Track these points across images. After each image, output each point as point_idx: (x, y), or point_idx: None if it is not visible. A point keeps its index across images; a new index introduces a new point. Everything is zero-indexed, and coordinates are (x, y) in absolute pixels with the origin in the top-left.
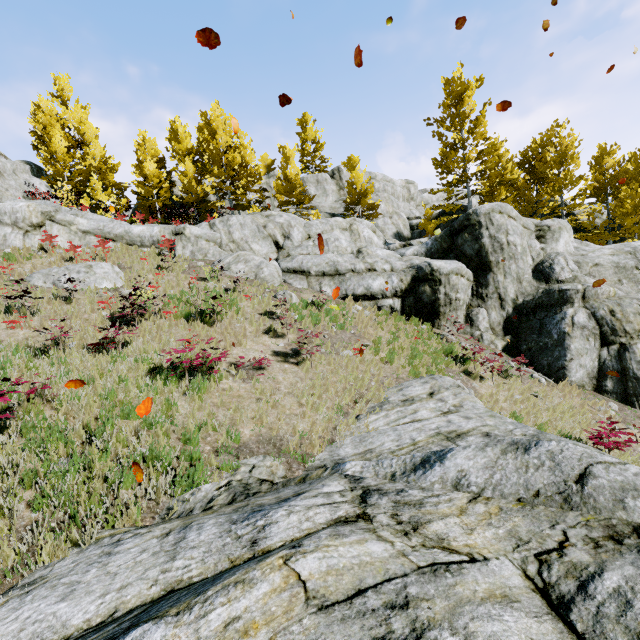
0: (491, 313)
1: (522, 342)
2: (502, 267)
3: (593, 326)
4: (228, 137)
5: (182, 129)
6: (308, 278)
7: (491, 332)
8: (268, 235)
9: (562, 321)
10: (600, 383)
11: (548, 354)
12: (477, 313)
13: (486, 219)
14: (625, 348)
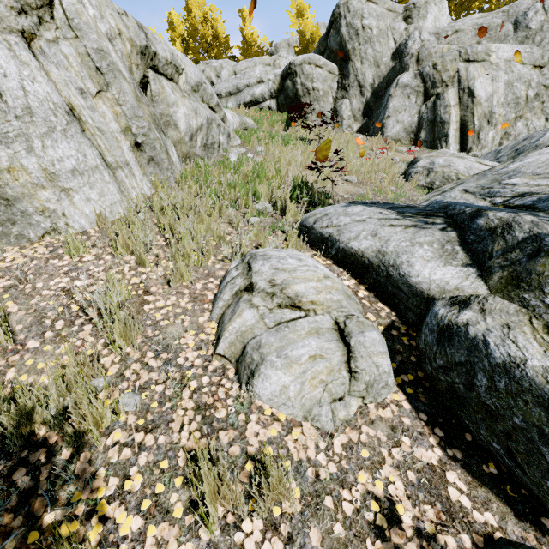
0: (353, 101)
1: (371, 120)
2: (358, 53)
3: (417, 84)
4: (201, 13)
5: (176, 19)
6: (221, 100)
7: (353, 119)
8: (206, 78)
9: (391, 86)
10: (417, 137)
11: (379, 120)
12: (341, 104)
13: (344, 8)
14: (438, 97)
